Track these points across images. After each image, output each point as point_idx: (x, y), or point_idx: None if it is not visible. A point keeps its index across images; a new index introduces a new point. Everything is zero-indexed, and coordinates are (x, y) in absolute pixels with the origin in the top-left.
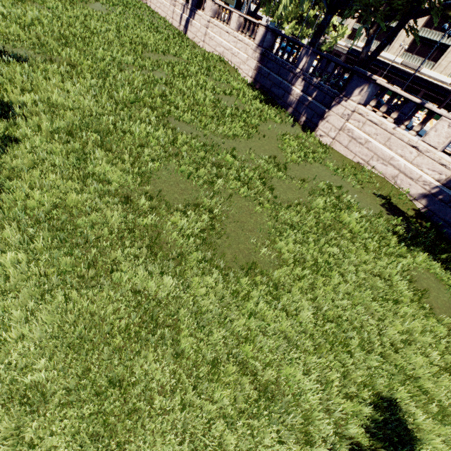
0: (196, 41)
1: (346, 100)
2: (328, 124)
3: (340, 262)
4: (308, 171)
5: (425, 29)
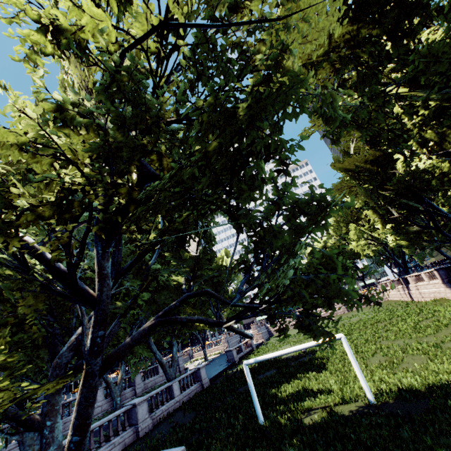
0: (420, 300)
1: None
2: None
3: None
4: None
5: None
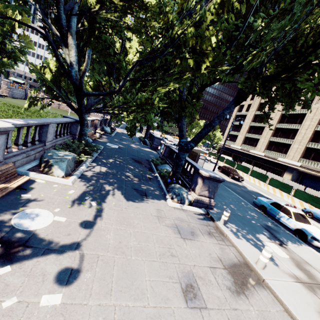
0: None
1: None
2: None
3: None
4: None
5: (248, 134)
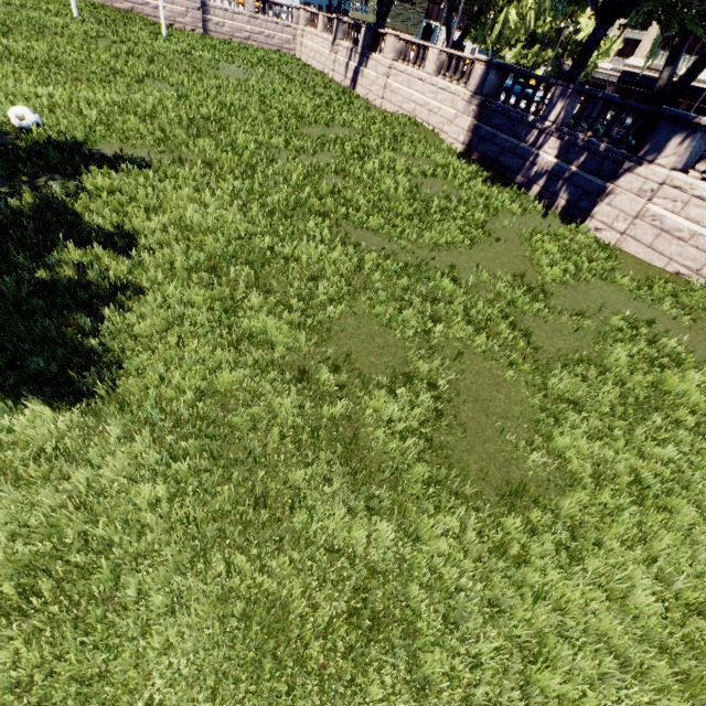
0: (371, 98)
1: (646, 165)
2: (610, 209)
3: (683, 477)
4: (584, 296)
5: None
